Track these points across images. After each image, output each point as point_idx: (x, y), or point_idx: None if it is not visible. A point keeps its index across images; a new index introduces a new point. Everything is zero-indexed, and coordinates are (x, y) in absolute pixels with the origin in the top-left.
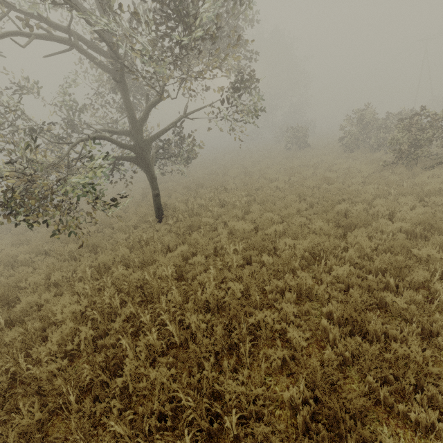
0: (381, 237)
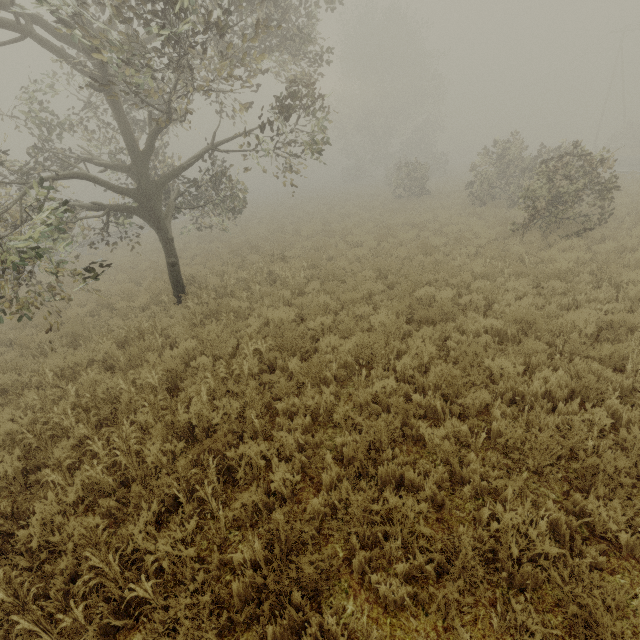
0: (459, 339)
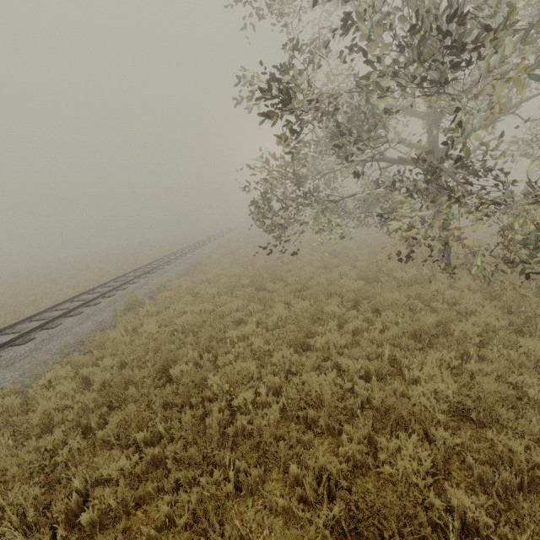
0: None
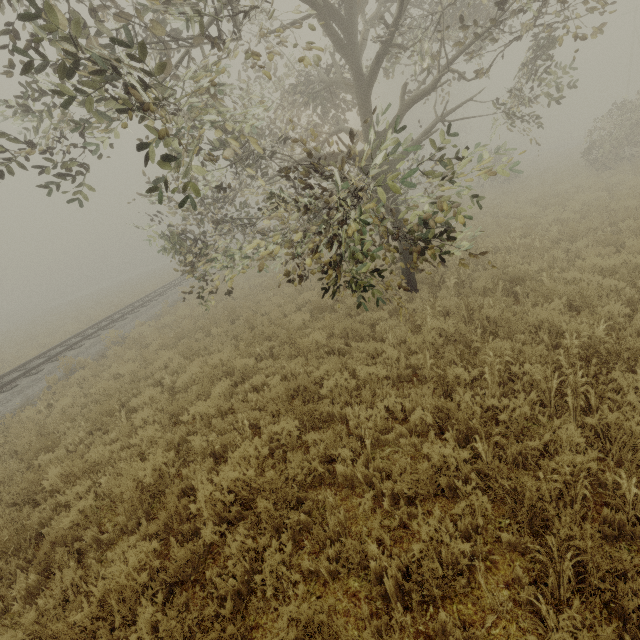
0: None
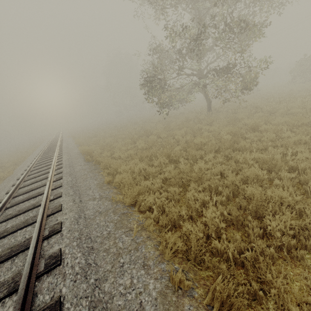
0: None
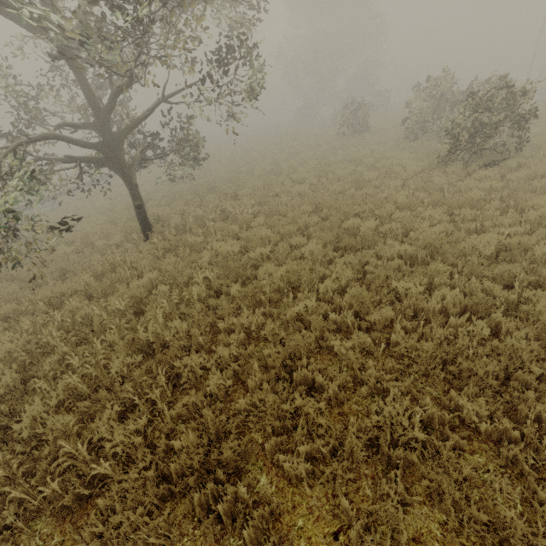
0: (376, 264)
